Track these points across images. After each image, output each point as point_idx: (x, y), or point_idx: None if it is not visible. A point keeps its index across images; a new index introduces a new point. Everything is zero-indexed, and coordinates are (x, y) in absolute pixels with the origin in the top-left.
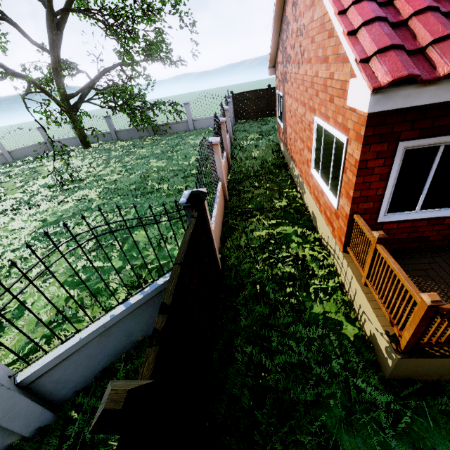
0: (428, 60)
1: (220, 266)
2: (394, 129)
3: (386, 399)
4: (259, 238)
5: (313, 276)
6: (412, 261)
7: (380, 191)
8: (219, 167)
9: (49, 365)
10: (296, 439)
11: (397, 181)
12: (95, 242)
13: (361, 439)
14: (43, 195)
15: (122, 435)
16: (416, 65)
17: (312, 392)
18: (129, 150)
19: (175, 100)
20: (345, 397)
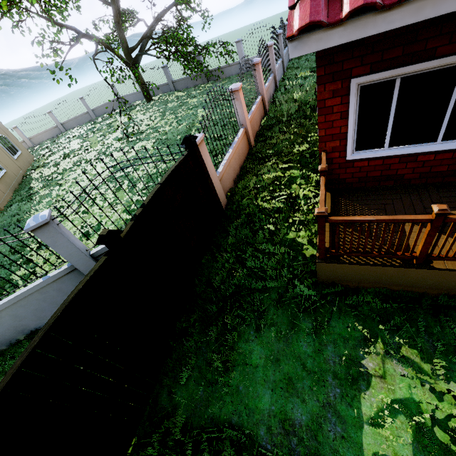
0: (342, 0)
1: (225, 200)
2: (344, 66)
3: (311, 293)
4: (267, 179)
5: (299, 211)
6: (378, 197)
7: (343, 129)
8: (241, 114)
9: (106, 249)
10: (241, 306)
11: (359, 119)
12: (146, 183)
13: (281, 311)
14: (115, 147)
15: (110, 249)
16: (330, 8)
17: (261, 284)
18: (182, 101)
19: (239, 34)
20: (283, 289)
